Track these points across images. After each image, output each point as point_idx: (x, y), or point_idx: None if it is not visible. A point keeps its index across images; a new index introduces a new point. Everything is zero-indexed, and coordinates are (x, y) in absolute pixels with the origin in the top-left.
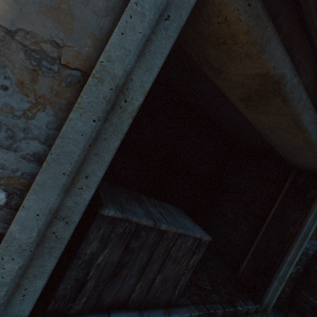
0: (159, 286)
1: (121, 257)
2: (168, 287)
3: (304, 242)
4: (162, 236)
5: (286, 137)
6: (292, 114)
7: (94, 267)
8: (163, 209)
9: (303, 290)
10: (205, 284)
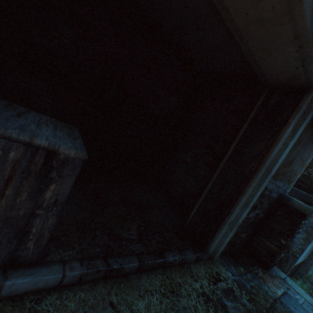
0: None
1: None
2: None
3: (265, 180)
4: None
5: None
6: None
7: None
8: (0, 107)
9: (262, 236)
10: (130, 233)
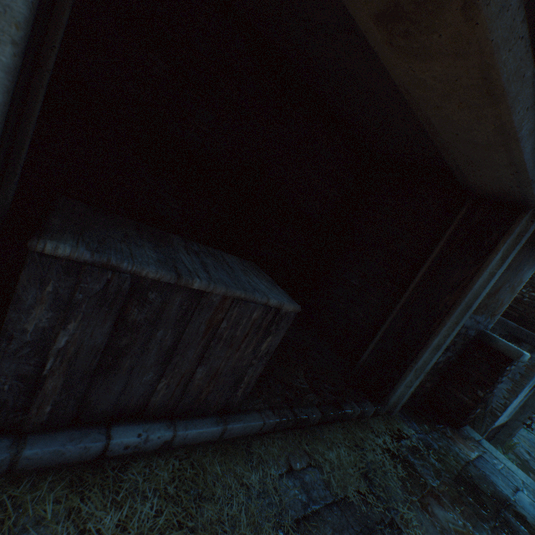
0: (204, 385)
1: (113, 339)
2: (221, 385)
3: (463, 318)
4: (199, 302)
5: (464, 122)
6: (482, 49)
7: (52, 354)
8: (214, 260)
9: (452, 386)
10: (300, 381)
